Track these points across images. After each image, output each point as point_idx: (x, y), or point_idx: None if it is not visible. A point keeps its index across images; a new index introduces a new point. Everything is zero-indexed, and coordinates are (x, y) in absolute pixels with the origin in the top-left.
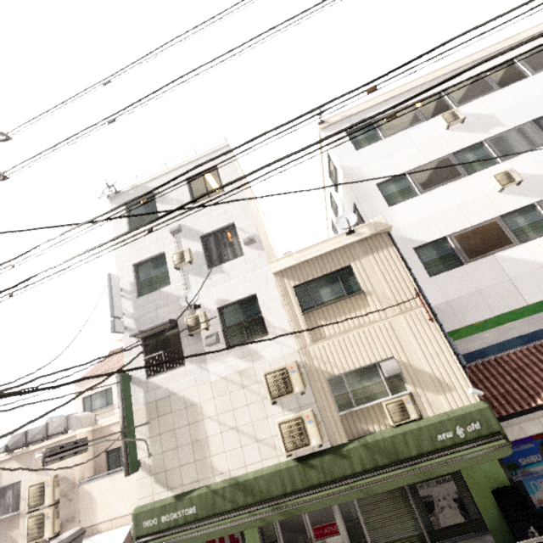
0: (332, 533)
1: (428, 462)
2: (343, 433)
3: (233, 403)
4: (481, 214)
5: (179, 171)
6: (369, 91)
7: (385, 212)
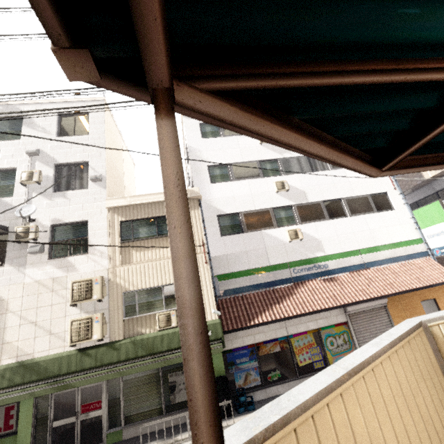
0: (96, 408)
1: (171, 355)
2: (122, 332)
3: (39, 302)
4: (263, 204)
5: (54, 106)
6: (76, 94)
7: (207, 186)
